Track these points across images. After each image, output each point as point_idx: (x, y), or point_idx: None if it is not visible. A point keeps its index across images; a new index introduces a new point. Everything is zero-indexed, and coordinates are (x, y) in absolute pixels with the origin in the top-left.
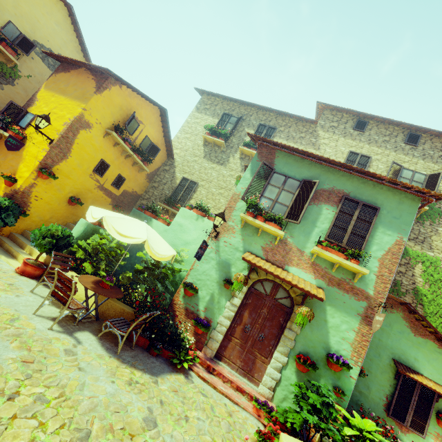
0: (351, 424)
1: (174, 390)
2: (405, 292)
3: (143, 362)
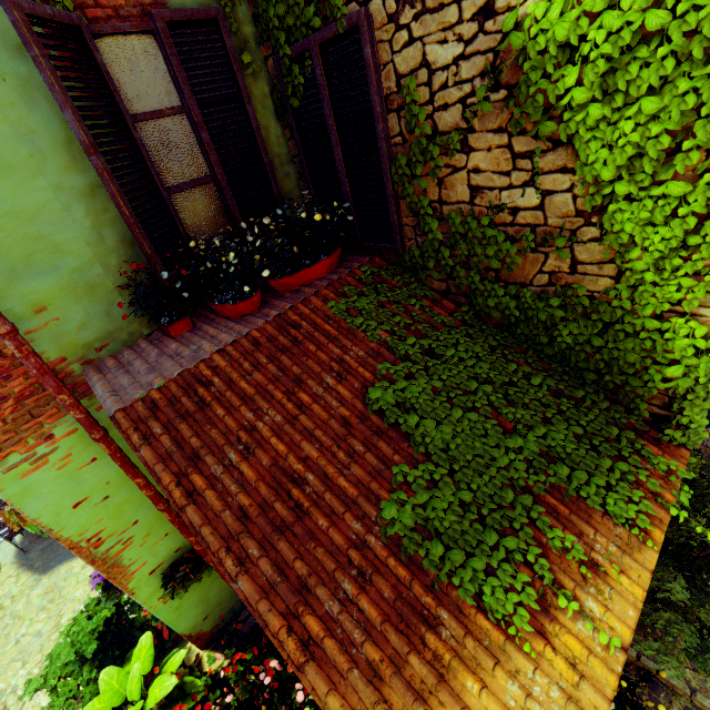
0: (162, 670)
1: (49, 591)
2: (454, 129)
3: (52, 551)
